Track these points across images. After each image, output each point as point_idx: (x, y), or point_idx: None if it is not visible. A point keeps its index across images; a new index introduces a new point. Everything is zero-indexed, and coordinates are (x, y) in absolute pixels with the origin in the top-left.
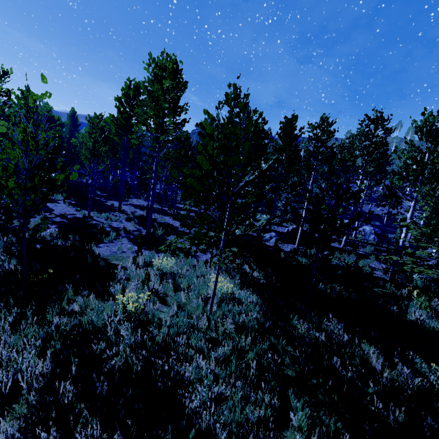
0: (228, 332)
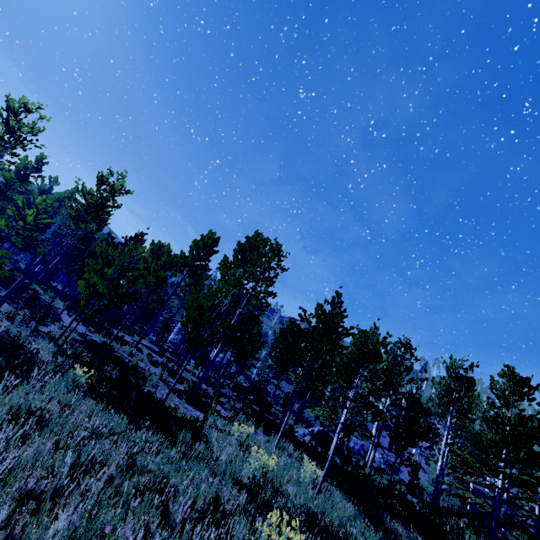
0: (348, 514)
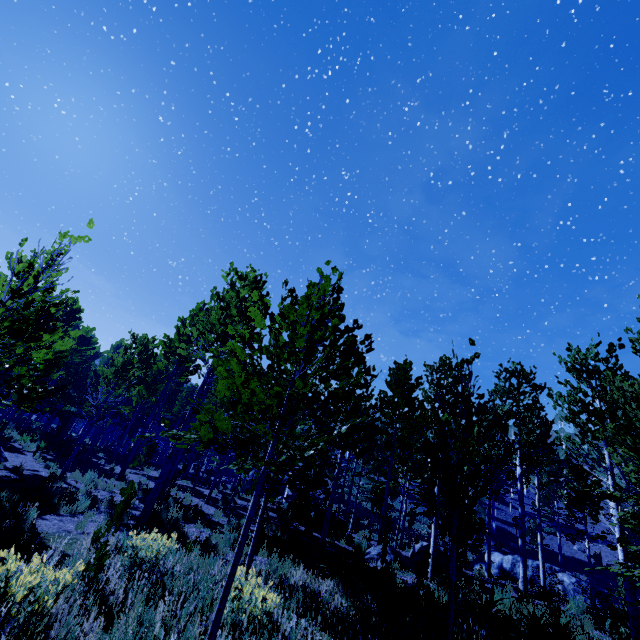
0: None
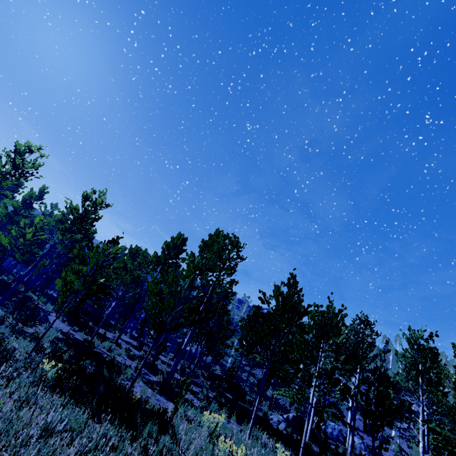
0: None
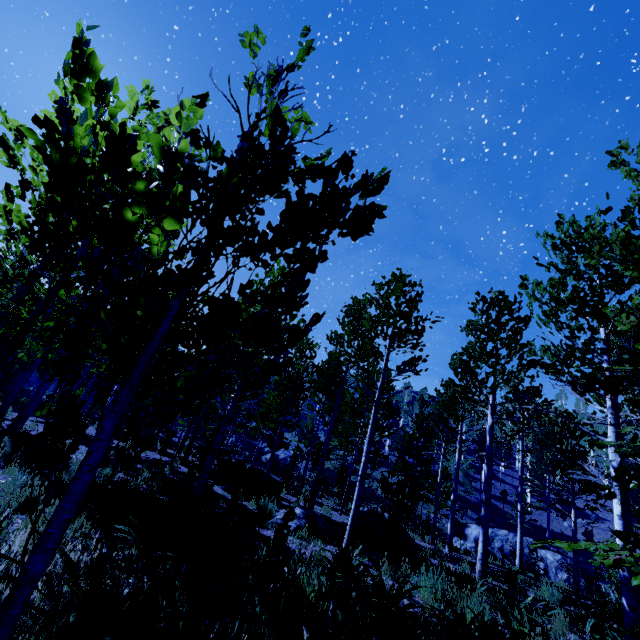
0: None
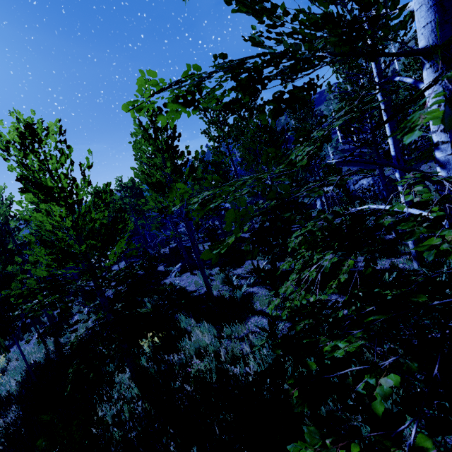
0: None
